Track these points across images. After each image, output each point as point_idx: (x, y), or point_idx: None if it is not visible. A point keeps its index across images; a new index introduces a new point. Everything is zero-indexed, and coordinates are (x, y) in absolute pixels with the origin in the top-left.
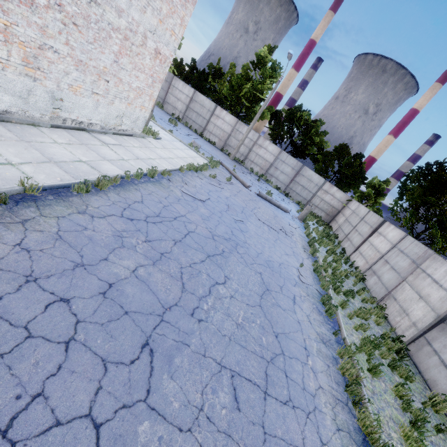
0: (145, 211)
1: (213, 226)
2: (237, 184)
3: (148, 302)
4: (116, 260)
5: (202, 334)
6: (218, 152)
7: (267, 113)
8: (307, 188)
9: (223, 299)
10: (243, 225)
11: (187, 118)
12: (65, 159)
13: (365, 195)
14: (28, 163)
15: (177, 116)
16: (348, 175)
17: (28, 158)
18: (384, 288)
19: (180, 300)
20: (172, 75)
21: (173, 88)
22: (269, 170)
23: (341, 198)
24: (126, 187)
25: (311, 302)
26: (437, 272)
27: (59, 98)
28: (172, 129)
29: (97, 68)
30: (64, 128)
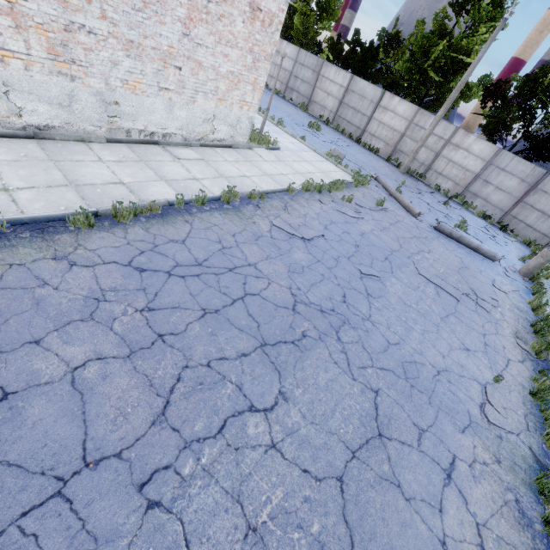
0: (178, 257)
1: (305, 285)
2: (397, 210)
3: (57, 441)
4: (56, 344)
5: (135, 546)
6: (381, 163)
7: (476, 88)
8: None
9: (247, 450)
10: (377, 283)
11: (339, 119)
12: (96, 181)
13: None
14: (32, 188)
15: (326, 119)
16: None
17: (39, 182)
18: None
19: (135, 444)
20: (321, 60)
21: (322, 79)
22: (472, 185)
23: None
24: (169, 218)
25: (501, 481)
26: None
27: (112, 101)
28: (310, 136)
29: (158, 49)
30: (127, 142)
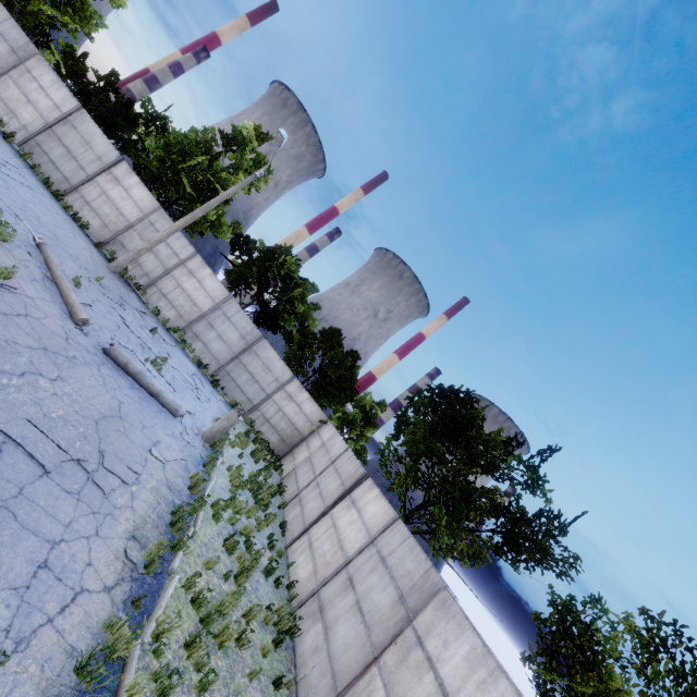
0: None
1: None
2: (45, 301)
3: None
4: None
5: None
6: (80, 241)
7: (227, 228)
8: (259, 382)
9: None
10: None
11: (38, 147)
12: None
13: (349, 420)
14: None
15: (10, 131)
16: (332, 379)
17: None
18: (329, 676)
19: None
20: (35, 49)
21: (26, 73)
22: (197, 324)
23: (313, 415)
24: None
25: None
26: (449, 657)
27: None
28: None
29: None
30: None
